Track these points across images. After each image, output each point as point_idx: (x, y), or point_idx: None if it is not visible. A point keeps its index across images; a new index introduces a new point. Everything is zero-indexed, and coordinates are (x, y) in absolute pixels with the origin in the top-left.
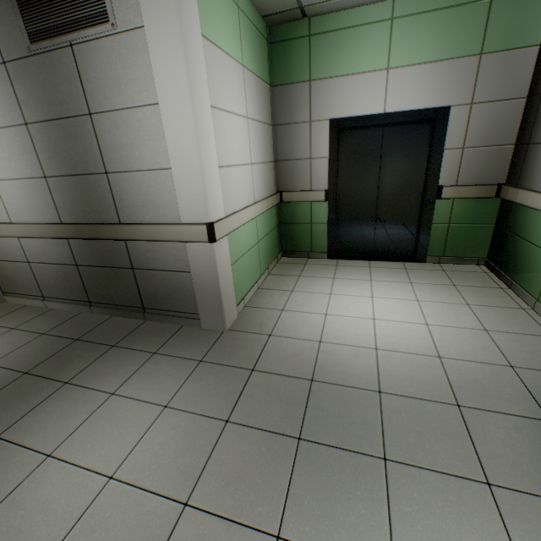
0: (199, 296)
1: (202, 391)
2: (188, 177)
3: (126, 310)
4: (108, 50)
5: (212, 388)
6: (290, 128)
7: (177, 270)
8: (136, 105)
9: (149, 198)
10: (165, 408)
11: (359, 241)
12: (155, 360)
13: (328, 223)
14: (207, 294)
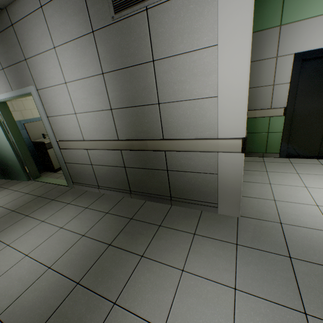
0: (221, 191)
1: (258, 276)
2: (232, 103)
3: (157, 197)
4: (178, 7)
5: (265, 273)
6: (258, 63)
7: (204, 172)
8: (194, 49)
9: (191, 120)
10: (235, 291)
11: (307, 144)
12: (198, 240)
13: (283, 132)
14: (228, 190)
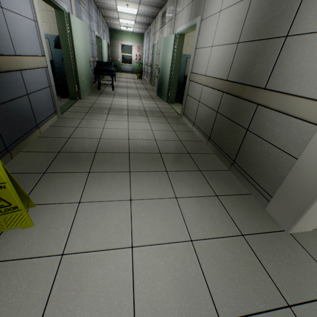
0: (286, 184)
1: (222, 262)
2: None
3: (222, 155)
4: None
5: (232, 270)
6: None
7: (282, 149)
8: None
9: (313, 66)
10: (189, 241)
11: None
12: (212, 200)
13: None
14: (296, 189)
